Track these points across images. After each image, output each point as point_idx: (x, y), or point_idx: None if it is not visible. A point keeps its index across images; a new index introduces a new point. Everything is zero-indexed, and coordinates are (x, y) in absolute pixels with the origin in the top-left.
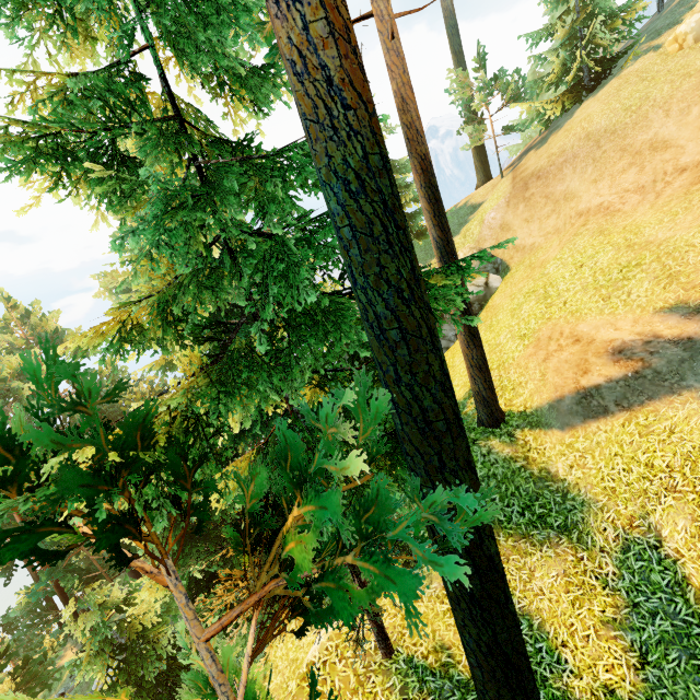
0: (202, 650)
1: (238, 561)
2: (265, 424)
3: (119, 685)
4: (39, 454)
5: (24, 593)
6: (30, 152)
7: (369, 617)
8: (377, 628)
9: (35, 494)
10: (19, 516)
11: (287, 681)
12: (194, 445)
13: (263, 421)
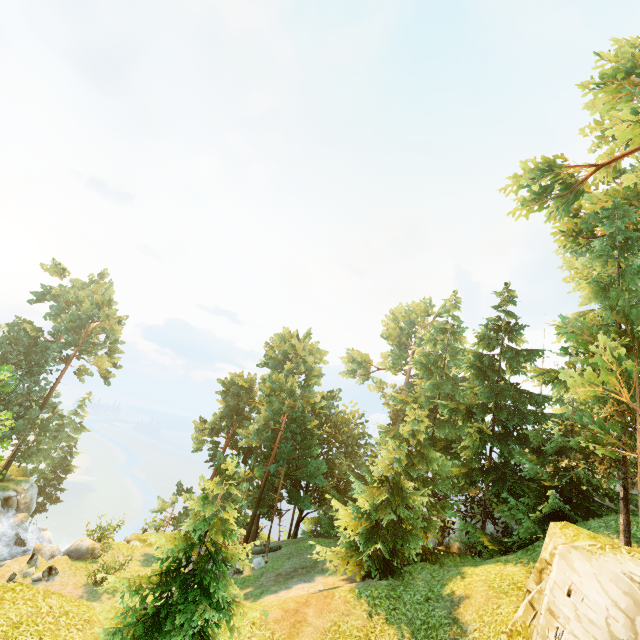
0: (638, 389)
1: (430, 523)
2: (502, 444)
3: (379, 508)
4: (590, 332)
5: (244, 470)
6: (599, 281)
7: (624, 510)
8: (627, 520)
9: (594, 337)
10: (284, 424)
11: (493, 578)
12: (626, 355)
13: (500, 442)
